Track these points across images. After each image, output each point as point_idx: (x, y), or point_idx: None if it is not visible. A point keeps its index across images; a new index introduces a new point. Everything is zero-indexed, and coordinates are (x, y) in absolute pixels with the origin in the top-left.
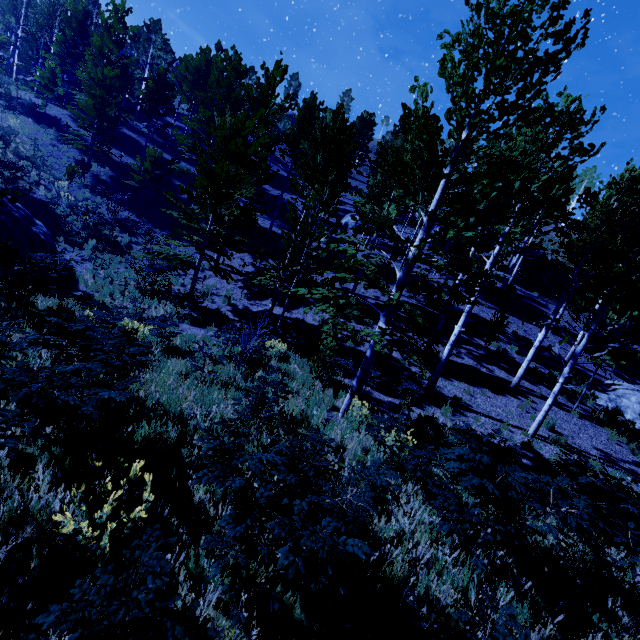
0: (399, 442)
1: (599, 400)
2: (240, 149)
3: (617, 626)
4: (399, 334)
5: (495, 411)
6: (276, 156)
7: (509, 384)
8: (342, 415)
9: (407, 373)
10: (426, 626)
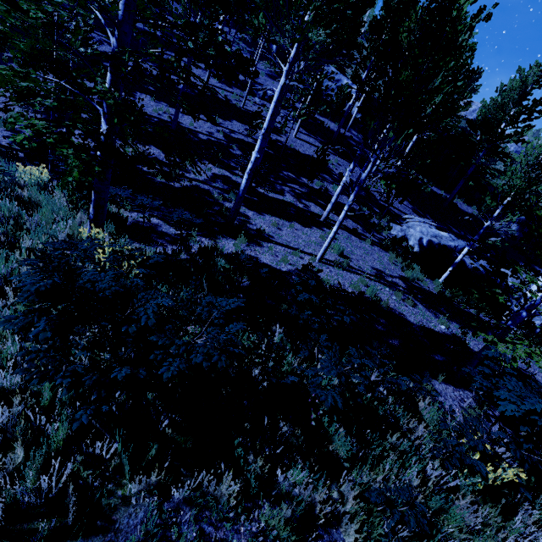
0: None
1: (393, 231)
2: None
3: (278, 435)
4: (225, 171)
5: (295, 241)
6: None
7: (320, 218)
8: None
9: (218, 208)
10: None
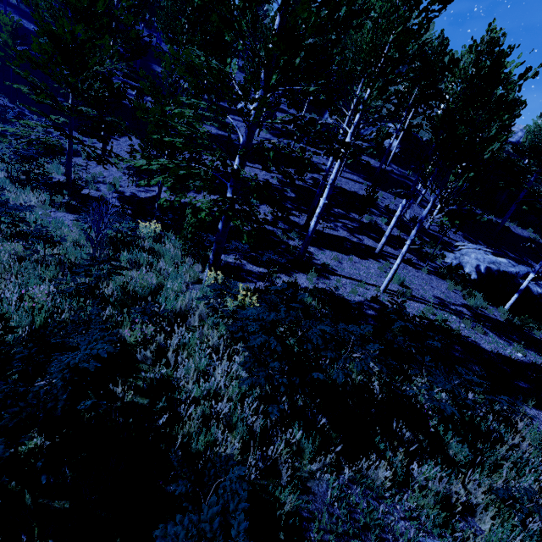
0: (237, 307)
1: (447, 259)
2: (82, 2)
3: (401, 440)
4: None
5: (357, 273)
6: (169, 35)
7: (374, 250)
8: (203, 287)
9: (284, 246)
10: (172, 489)
